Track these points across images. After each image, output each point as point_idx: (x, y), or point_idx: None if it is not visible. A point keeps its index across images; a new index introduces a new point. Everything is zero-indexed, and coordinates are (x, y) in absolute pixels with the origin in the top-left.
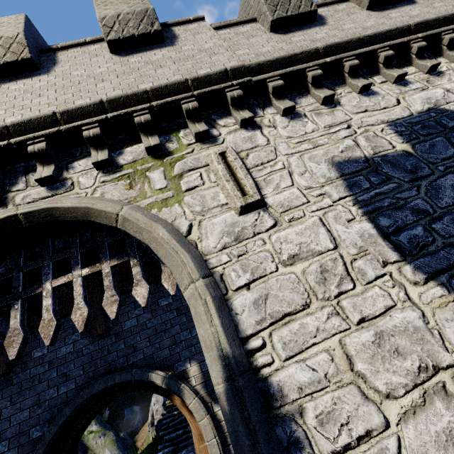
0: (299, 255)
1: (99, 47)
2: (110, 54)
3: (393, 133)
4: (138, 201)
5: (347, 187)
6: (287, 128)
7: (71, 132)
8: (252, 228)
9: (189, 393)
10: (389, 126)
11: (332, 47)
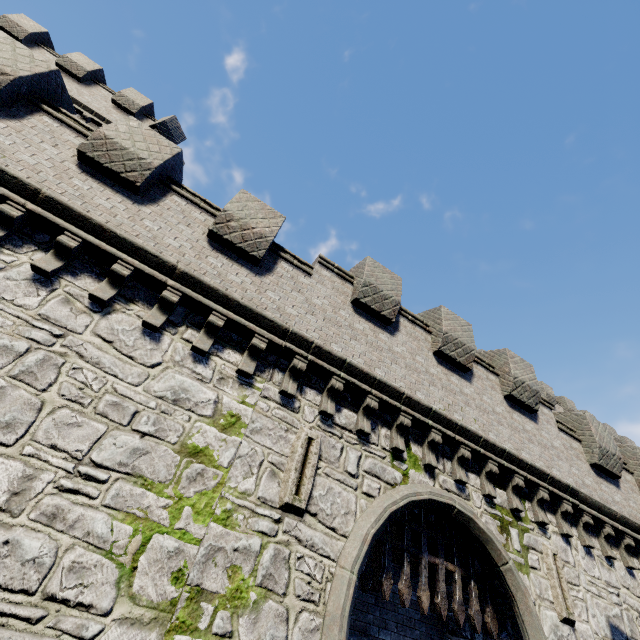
0: None
1: (495, 381)
2: (502, 396)
3: None
4: (505, 549)
5: None
6: (584, 560)
7: (482, 456)
8: (566, 639)
9: None
10: None
11: (623, 519)
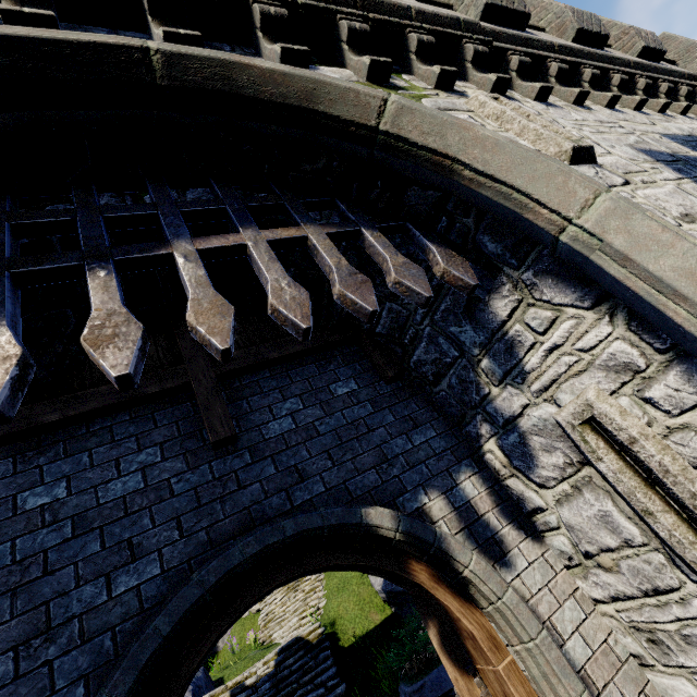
0: (691, 215)
1: None
2: None
3: (674, 142)
4: None
5: (675, 171)
6: (550, 111)
7: None
8: (599, 179)
9: (458, 542)
10: (664, 137)
11: (566, 50)
